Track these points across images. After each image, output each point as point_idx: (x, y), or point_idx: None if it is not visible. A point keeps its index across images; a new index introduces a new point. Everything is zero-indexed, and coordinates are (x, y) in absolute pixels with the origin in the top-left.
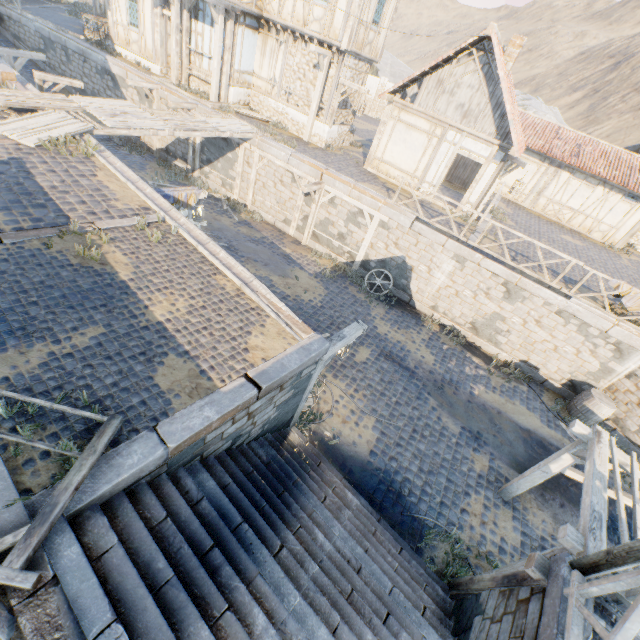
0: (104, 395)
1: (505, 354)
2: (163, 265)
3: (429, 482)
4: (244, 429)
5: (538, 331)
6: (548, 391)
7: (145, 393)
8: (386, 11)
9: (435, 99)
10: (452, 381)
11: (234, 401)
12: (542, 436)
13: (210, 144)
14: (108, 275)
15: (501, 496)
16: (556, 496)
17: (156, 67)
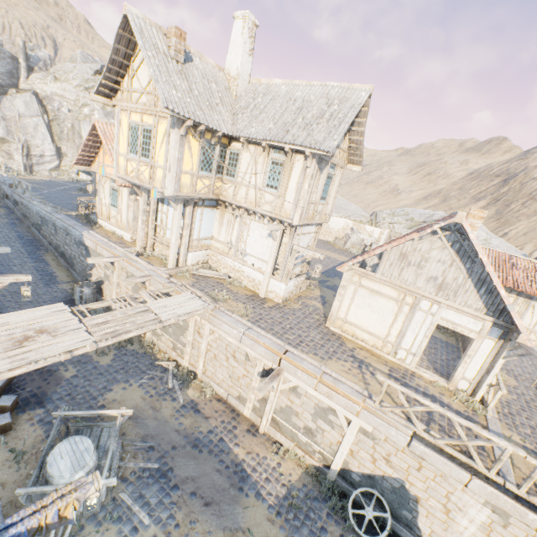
0: None
1: None
2: None
3: None
4: None
5: None
6: None
7: None
8: (331, 187)
9: (400, 270)
10: None
11: None
12: None
13: None
14: None
15: None
16: None
17: (127, 235)
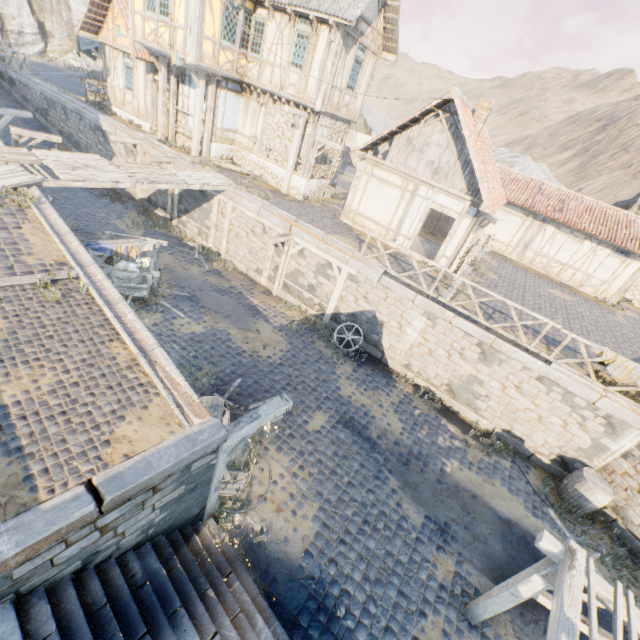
0: None
1: (485, 421)
2: (49, 330)
3: (374, 596)
4: (102, 544)
5: (519, 398)
6: (536, 467)
7: None
8: (361, 78)
9: (406, 156)
10: (420, 455)
11: (52, 524)
12: (525, 528)
13: (188, 195)
14: None
15: (467, 617)
16: (540, 616)
17: (147, 125)
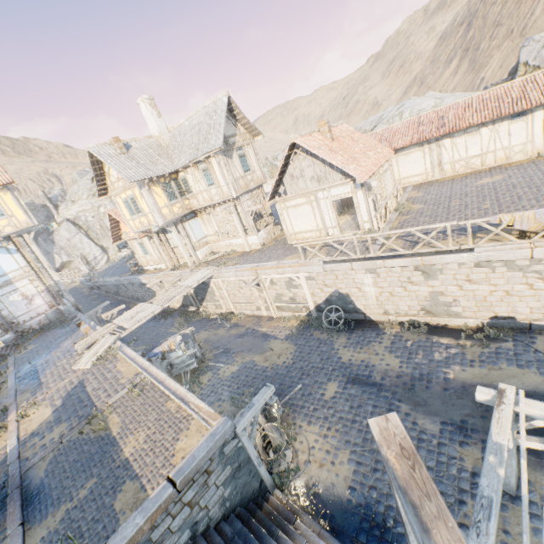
0: (85, 529)
1: (471, 320)
2: (138, 412)
3: None
4: (196, 516)
5: (477, 287)
6: (541, 333)
7: (107, 518)
8: (250, 160)
9: (296, 185)
10: (422, 375)
11: (156, 503)
12: None
13: (198, 290)
14: (107, 436)
15: (506, 491)
16: None
17: (163, 265)
